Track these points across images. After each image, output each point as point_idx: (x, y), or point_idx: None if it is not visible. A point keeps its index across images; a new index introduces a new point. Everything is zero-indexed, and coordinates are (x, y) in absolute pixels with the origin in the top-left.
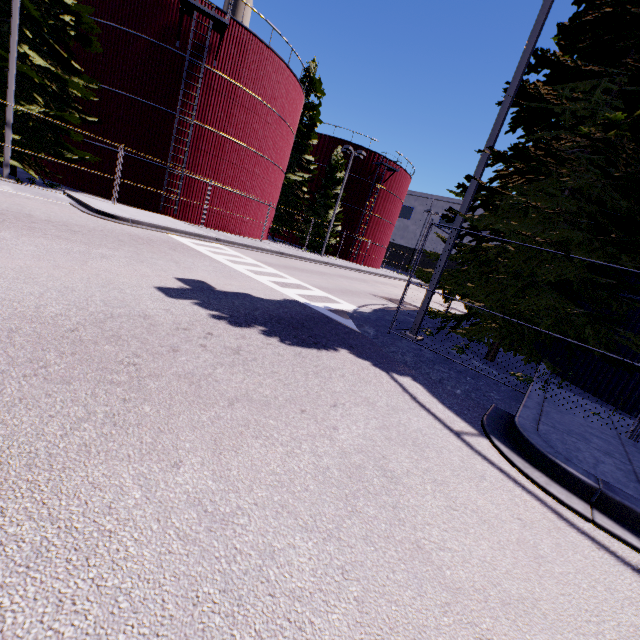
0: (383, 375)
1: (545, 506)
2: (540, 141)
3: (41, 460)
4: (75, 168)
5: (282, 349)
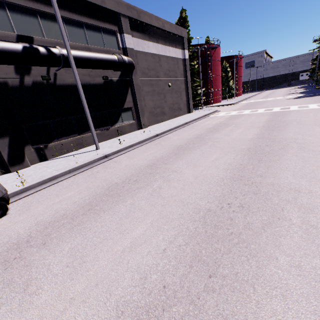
0: None
1: None
2: None
3: None
4: None
5: None
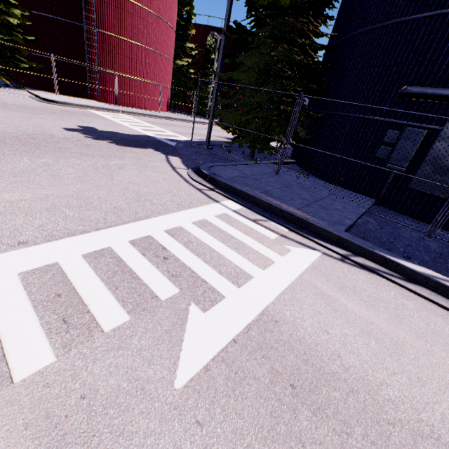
0: (162, 156)
1: (184, 180)
2: (236, 23)
3: (2, 154)
4: (31, 74)
5: (113, 146)
